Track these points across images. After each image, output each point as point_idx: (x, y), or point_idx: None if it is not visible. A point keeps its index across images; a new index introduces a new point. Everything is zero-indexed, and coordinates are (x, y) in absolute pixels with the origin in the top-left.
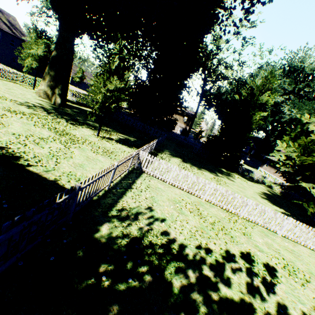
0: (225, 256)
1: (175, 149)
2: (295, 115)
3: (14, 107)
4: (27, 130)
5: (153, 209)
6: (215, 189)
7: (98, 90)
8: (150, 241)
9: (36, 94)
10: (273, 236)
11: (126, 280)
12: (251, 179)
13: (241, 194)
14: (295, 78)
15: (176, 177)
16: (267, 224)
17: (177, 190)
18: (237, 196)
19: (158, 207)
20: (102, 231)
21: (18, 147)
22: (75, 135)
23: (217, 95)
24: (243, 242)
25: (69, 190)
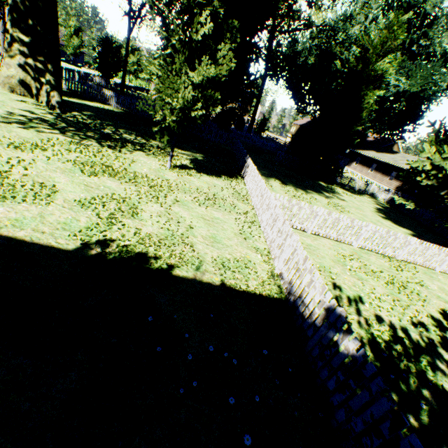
0: (436, 325)
1: (256, 161)
2: (403, 87)
3: (9, 133)
4: (85, 186)
5: (339, 286)
6: (373, 232)
7: (176, 87)
8: (384, 340)
9: (2, 86)
10: (436, 276)
11: (419, 407)
12: (352, 191)
13: (367, 221)
14: (407, 21)
15: (323, 224)
16: (427, 262)
17: (325, 241)
18: (400, 236)
19: (339, 280)
20: (340, 348)
21: (122, 234)
22: (146, 176)
23: (290, 56)
24: (429, 297)
25: (251, 294)
